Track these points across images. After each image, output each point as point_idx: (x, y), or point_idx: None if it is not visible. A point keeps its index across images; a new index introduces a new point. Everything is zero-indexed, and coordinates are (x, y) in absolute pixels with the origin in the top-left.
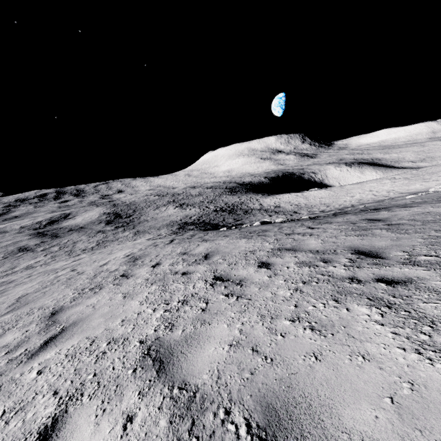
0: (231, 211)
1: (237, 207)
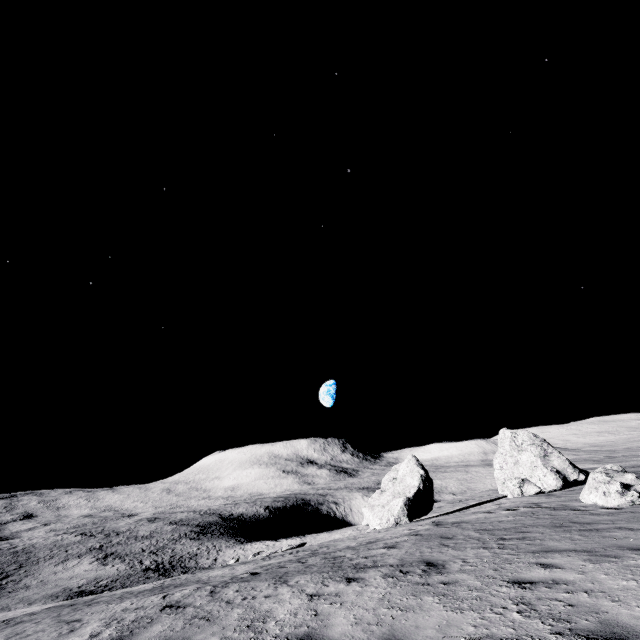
0: (166, 571)
1: (182, 562)
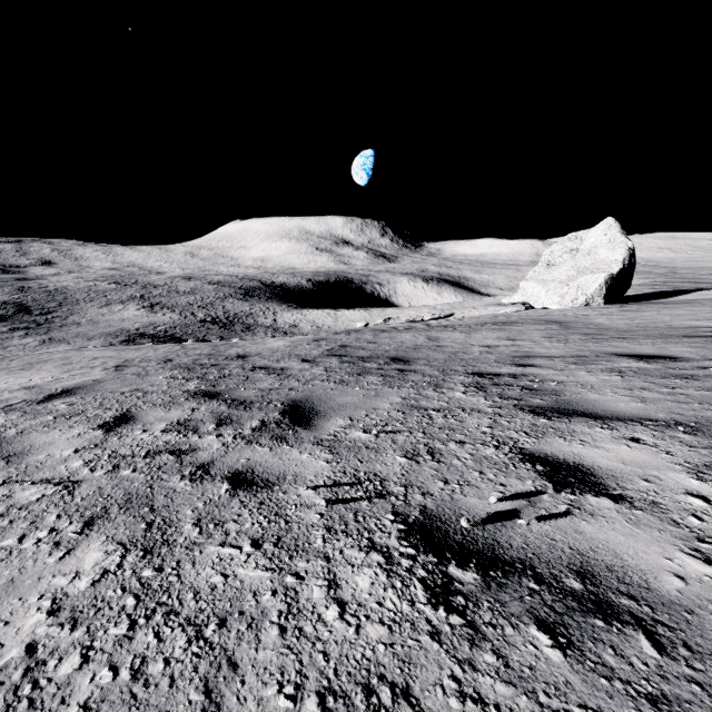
0: (225, 325)
1: (239, 319)
